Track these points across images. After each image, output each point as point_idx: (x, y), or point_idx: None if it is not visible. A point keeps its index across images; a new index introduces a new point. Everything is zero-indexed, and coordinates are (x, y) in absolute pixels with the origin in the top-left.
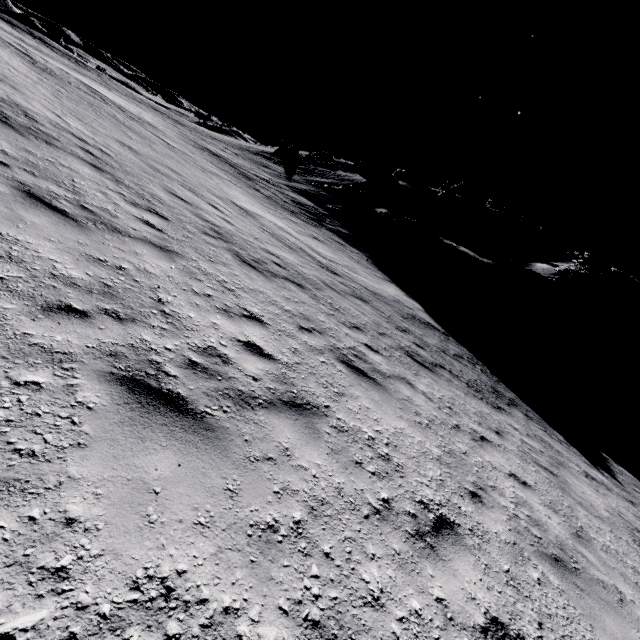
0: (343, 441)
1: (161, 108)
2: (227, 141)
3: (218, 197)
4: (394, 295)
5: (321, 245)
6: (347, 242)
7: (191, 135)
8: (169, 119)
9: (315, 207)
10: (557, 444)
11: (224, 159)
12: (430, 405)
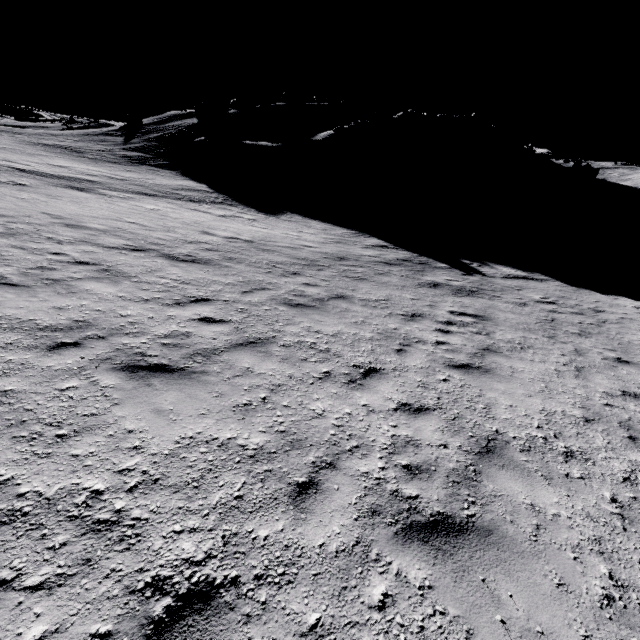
0: (43, 190)
1: (1, 127)
2: (69, 133)
3: (35, 163)
4: (182, 184)
5: (130, 173)
6: (164, 169)
7: (29, 139)
8: (7, 133)
9: (143, 155)
10: (241, 210)
11: (59, 146)
12: (123, 196)
